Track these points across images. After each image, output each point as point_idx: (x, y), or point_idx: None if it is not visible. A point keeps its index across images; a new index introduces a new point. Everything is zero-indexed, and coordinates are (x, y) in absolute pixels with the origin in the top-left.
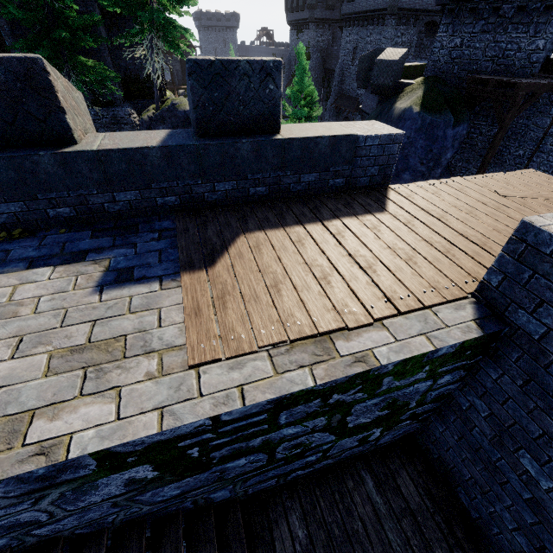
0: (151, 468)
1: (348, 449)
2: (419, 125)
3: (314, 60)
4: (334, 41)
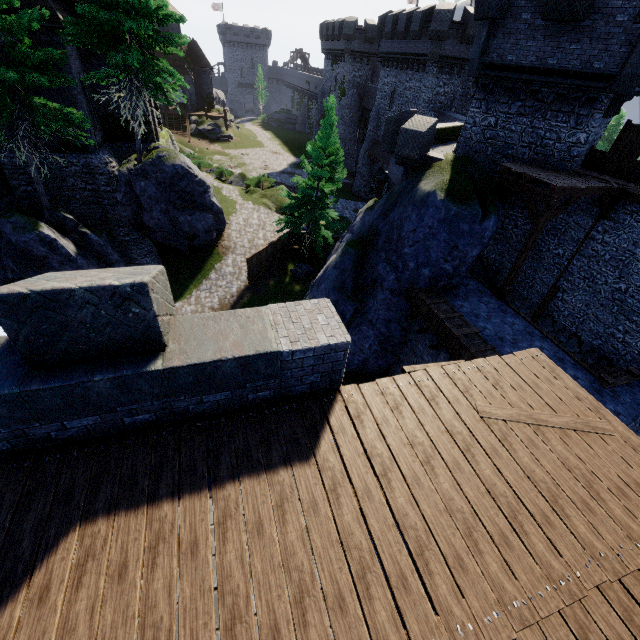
0: None
1: None
2: (443, 215)
3: (350, 97)
4: (375, 76)
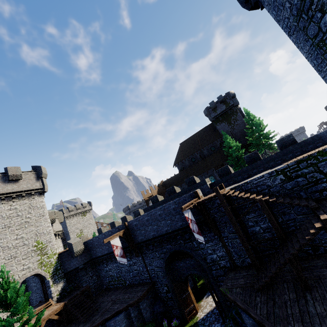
0: (283, 176)
1: None
2: None
3: None
4: None
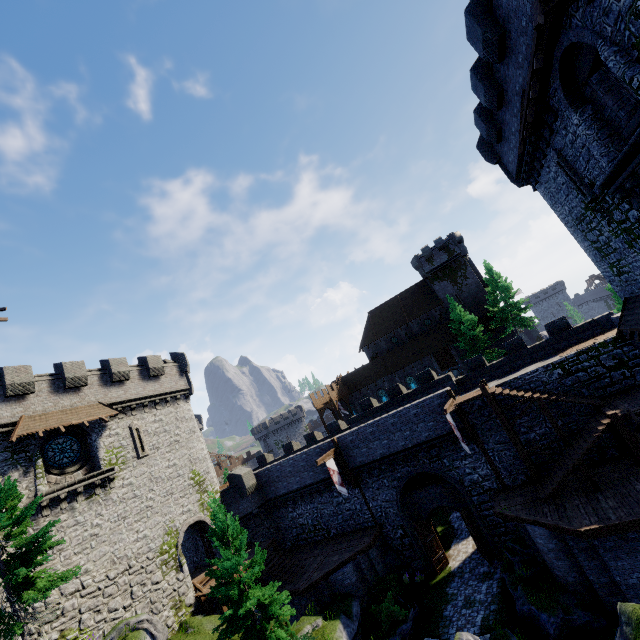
0: (560, 370)
1: (622, 380)
2: None
3: None
4: None
